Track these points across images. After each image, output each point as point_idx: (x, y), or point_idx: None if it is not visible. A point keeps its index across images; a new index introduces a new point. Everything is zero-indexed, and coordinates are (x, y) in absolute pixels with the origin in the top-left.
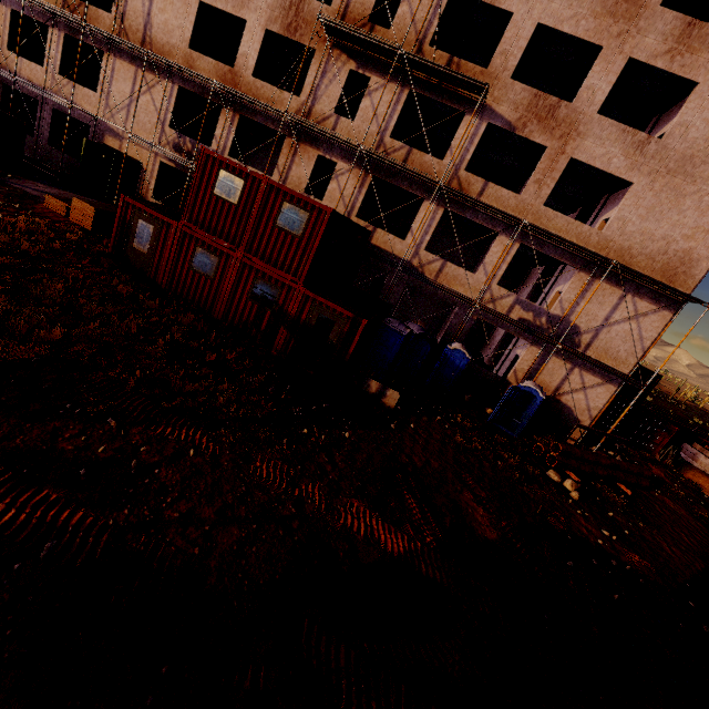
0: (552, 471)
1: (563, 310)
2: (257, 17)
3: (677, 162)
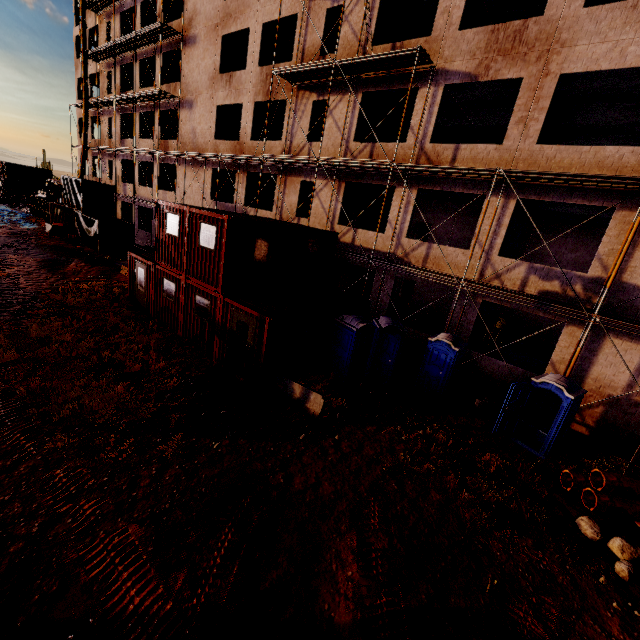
0: (584, 518)
1: (606, 269)
2: (248, 97)
3: None
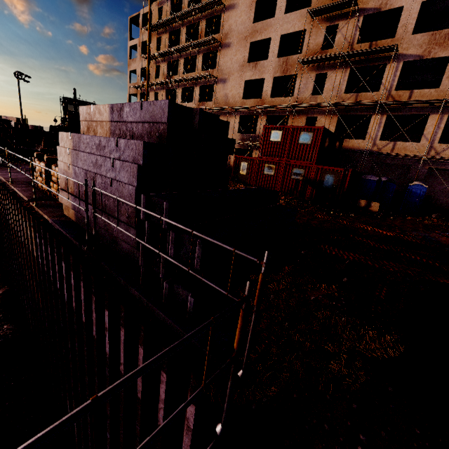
0: None
1: None
2: (269, 74)
3: None
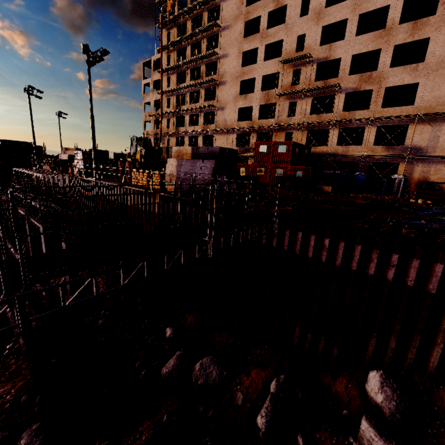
0: (411, 199)
1: (409, 143)
2: (256, 103)
3: (436, 66)
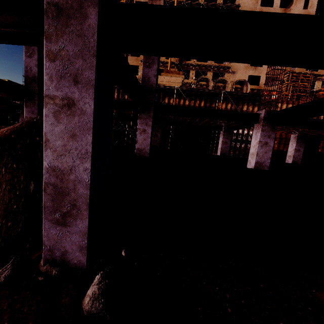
0: None
1: None
2: (264, 74)
3: None
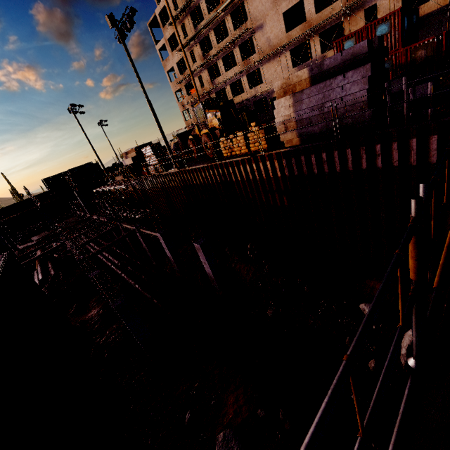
0: None
1: None
2: None
3: None
